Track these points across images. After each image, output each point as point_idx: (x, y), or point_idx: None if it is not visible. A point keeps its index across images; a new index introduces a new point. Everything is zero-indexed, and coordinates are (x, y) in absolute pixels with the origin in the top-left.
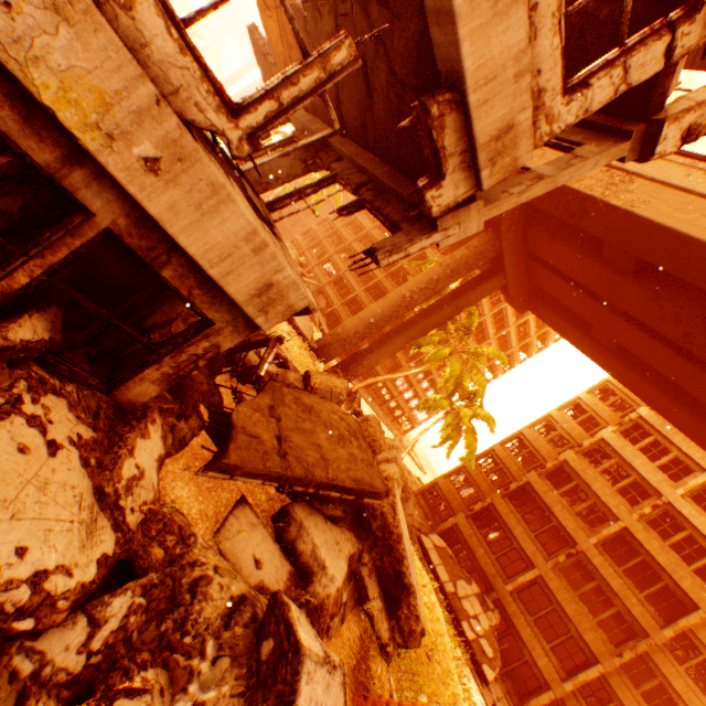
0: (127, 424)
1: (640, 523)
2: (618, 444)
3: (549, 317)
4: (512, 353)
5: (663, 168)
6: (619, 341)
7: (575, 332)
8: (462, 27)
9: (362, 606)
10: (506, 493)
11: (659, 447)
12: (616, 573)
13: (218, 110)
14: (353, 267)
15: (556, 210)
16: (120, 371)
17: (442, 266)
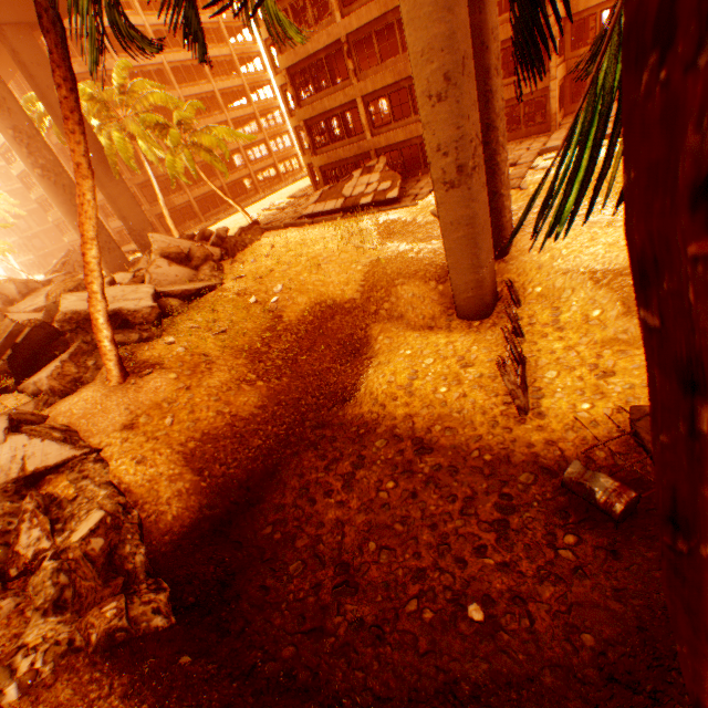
0: None
1: None
2: None
3: None
4: None
5: None
6: None
7: None
8: None
9: (120, 348)
10: (298, 101)
11: None
12: (368, 5)
13: None
14: None
15: None
16: None
17: None
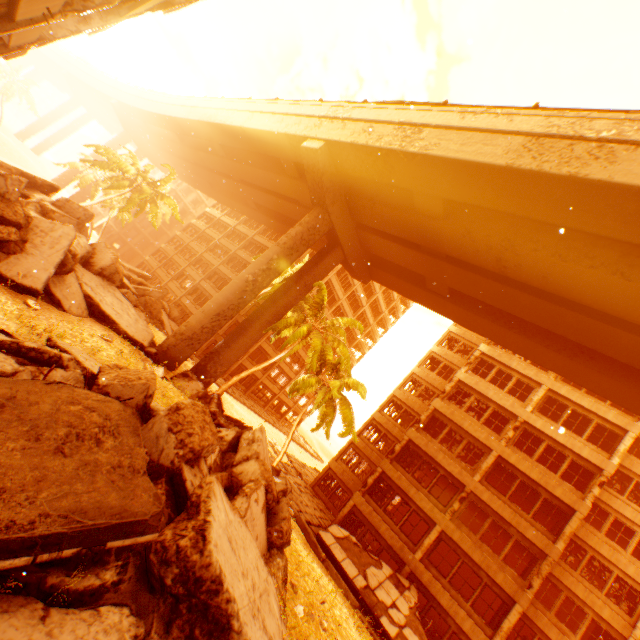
0: None
1: (509, 447)
2: (472, 381)
3: (390, 280)
4: (372, 329)
5: (442, 117)
6: (449, 284)
7: (413, 288)
8: None
9: None
10: (394, 457)
11: (503, 375)
12: (504, 502)
13: None
14: (208, 276)
15: (368, 173)
16: None
17: (280, 245)
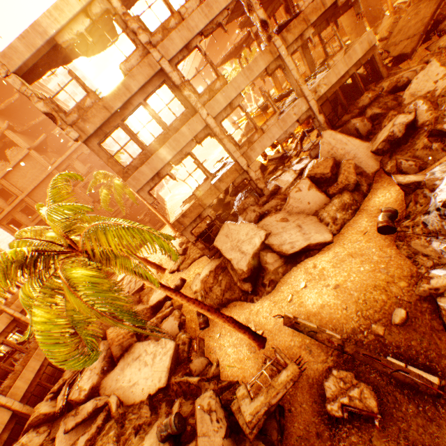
0: (391, 76)
1: None
2: None
3: None
4: None
5: None
6: None
7: None
8: (331, 4)
9: None
10: None
11: None
12: None
13: (342, 51)
14: None
15: None
16: (377, 80)
17: None
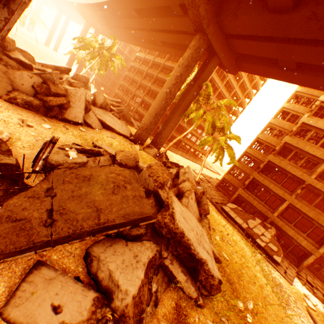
0: None
1: None
2: (313, 121)
3: (251, 68)
4: (241, 101)
5: None
6: (296, 60)
7: (268, 70)
8: None
9: (173, 283)
10: (259, 170)
11: None
12: None
13: None
14: (146, 93)
15: None
16: None
17: (180, 66)
